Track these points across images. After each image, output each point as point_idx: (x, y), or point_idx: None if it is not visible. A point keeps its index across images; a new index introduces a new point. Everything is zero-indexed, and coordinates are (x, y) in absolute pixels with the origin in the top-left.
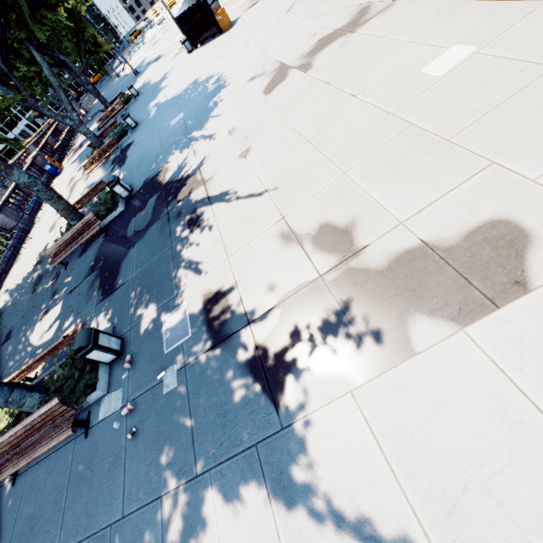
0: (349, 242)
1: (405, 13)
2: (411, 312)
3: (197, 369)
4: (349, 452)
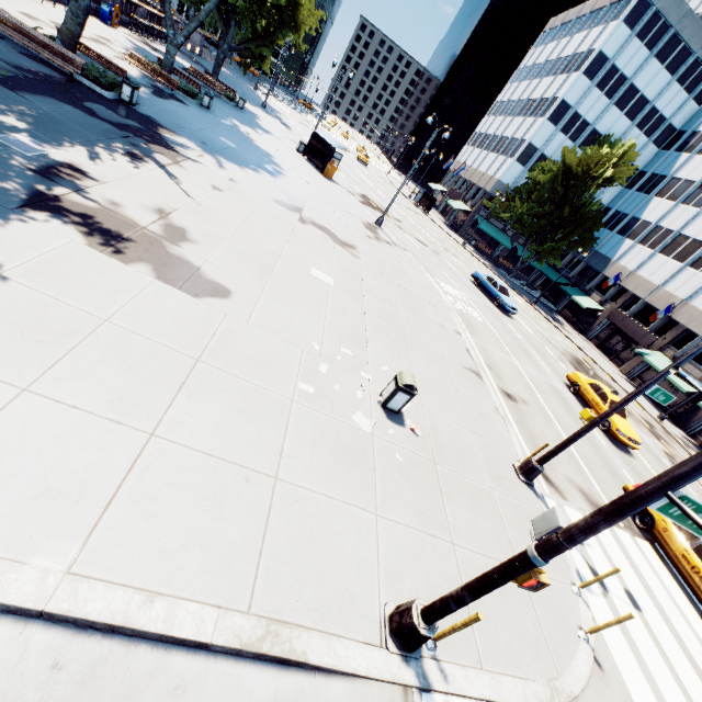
0: (179, 240)
1: (352, 263)
2: (151, 263)
3: (2, 160)
4: (31, 239)
